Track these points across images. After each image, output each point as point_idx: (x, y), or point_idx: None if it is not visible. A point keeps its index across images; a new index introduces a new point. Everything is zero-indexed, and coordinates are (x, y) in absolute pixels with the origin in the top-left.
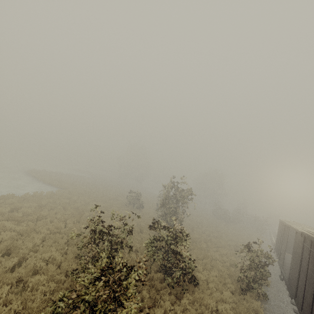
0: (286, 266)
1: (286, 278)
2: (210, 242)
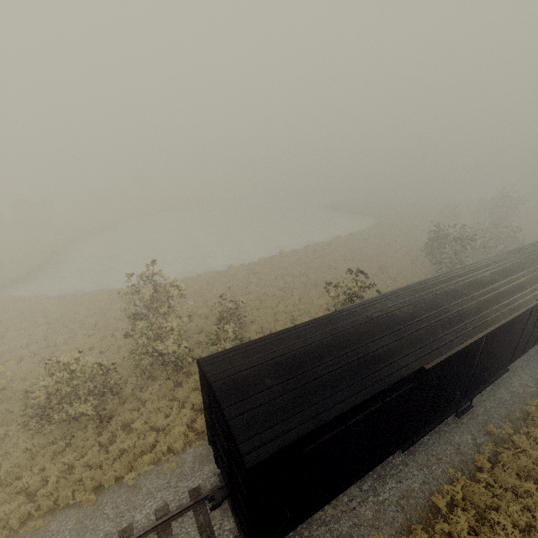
0: None
1: None
2: None
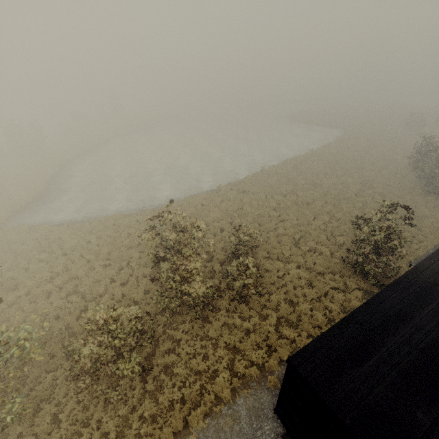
0: None
1: None
2: None
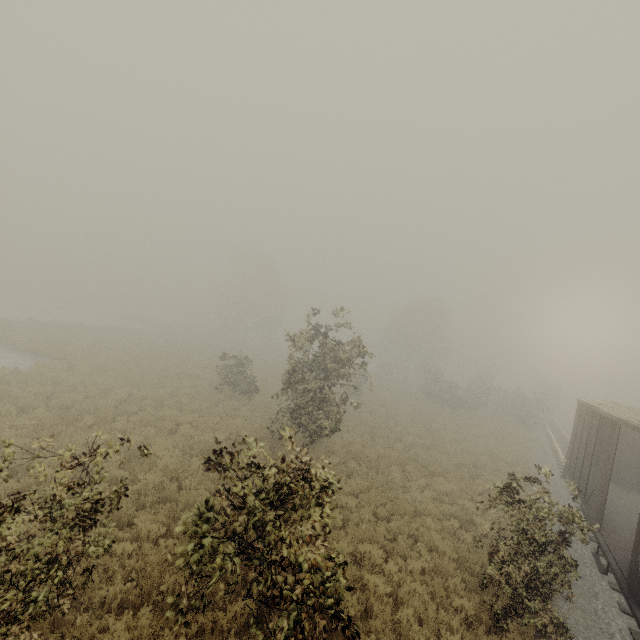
0: (604, 520)
1: (619, 571)
2: (412, 464)
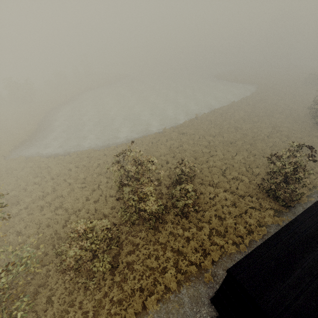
0: None
1: None
2: None
